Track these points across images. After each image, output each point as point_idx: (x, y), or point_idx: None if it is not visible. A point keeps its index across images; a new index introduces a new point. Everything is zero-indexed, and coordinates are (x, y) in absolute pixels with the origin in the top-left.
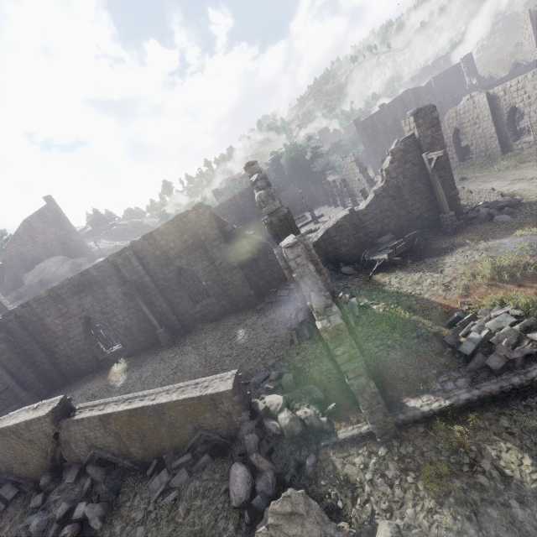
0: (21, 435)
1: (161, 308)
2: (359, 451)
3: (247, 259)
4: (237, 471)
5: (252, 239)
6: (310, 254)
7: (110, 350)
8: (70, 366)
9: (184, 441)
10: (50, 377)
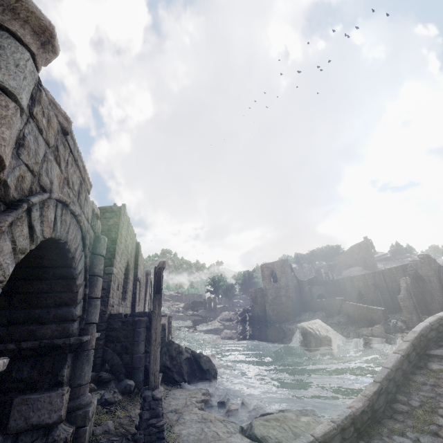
0: (335, 301)
1: (387, 298)
2: (404, 334)
3: None
4: (374, 325)
5: None
6: (407, 282)
7: None
8: None
9: (367, 319)
10: None
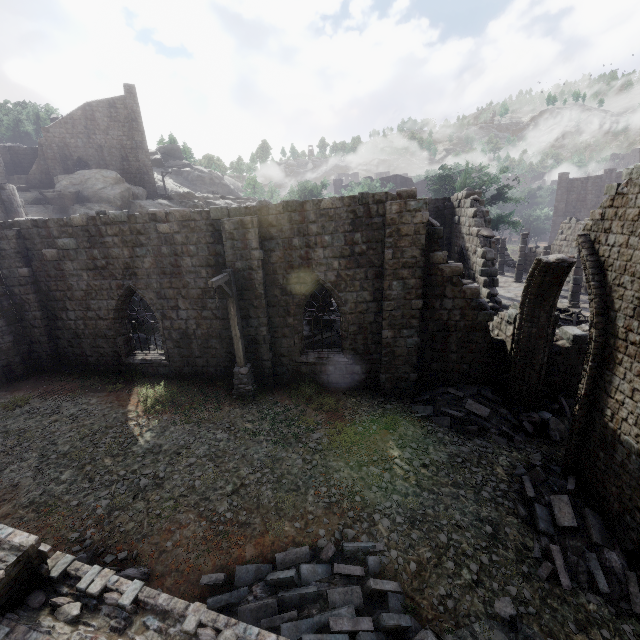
0: None
1: (256, 332)
2: None
3: (436, 322)
4: None
5: (465, 294)
6: None
7: (143, 353)
8: (72, 348)
9: None
10: (36, 352)
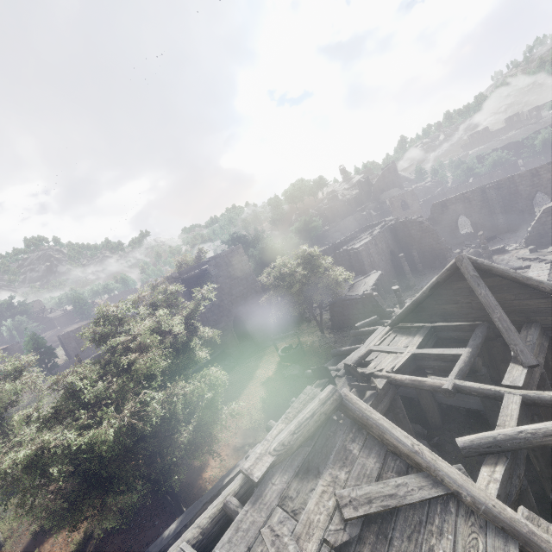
0: None
1: None
2: None
3: None
4: None
5: None
6: None
7: None
8: None
9: None
10: None
